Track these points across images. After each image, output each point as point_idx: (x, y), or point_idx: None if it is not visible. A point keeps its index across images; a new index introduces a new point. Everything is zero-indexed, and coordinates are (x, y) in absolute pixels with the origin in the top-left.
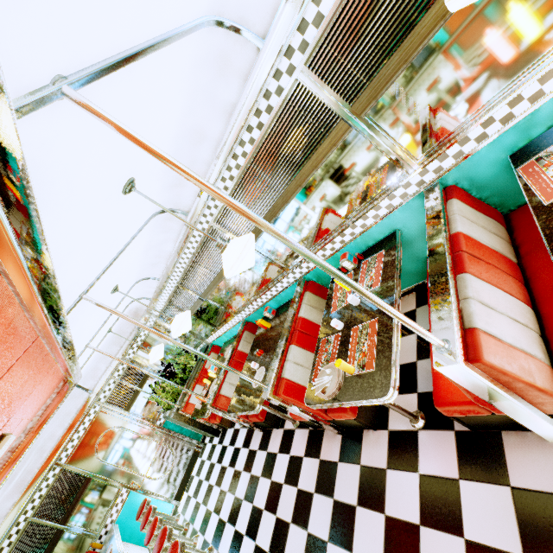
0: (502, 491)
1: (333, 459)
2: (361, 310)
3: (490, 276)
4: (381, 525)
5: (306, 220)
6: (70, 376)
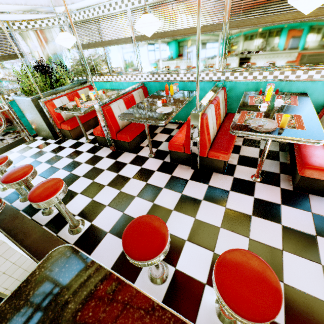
0: (307, 213)
1: (185, 178)
2: (283, 109)
3: None
4: (222, 211)
5: (278, 45)
6: None
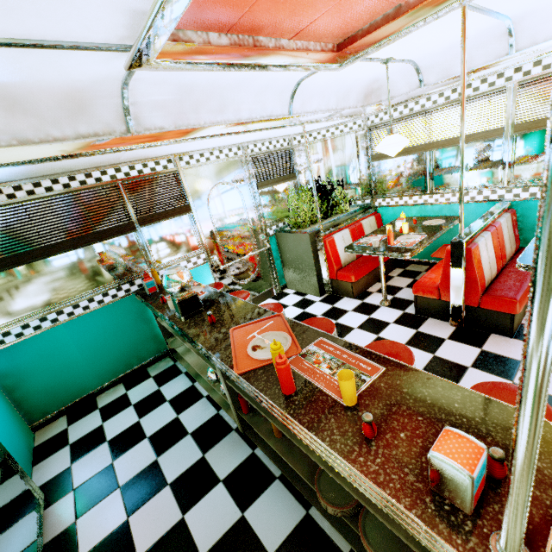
0: None
1: None
2: None
3: None
4: None
5: None
6: (415, 19)
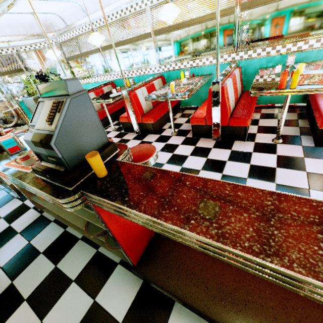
0: (192, 147)
1: (129, 139)
2: (185, 84)
3: (234, 87)
4: None
5: (187, 43)
6: (5, 3)
